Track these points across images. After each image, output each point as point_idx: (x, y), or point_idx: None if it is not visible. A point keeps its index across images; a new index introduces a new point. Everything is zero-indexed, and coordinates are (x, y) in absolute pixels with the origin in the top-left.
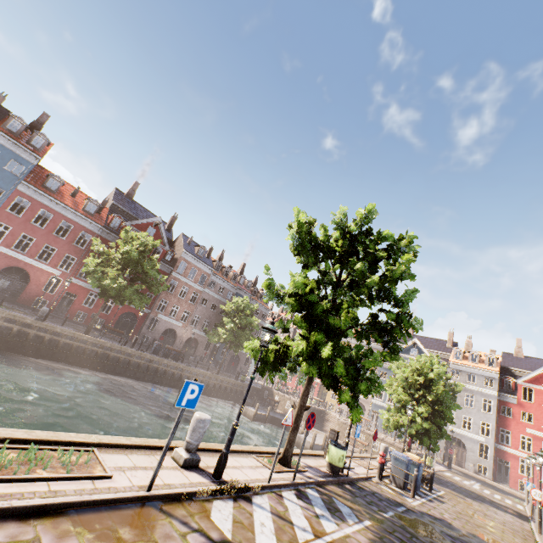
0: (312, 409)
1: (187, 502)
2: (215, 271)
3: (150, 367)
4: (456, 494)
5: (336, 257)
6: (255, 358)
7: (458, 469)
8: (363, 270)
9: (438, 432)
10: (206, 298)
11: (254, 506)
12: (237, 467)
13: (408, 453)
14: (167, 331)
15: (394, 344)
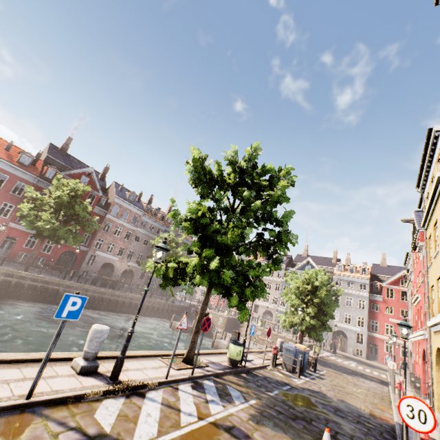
0: (230, 319)
1: (73, 404)
2: (146, 212)
3: (88, 296)
4: (336, 371)
5: (225, 186)
6: (157, 275)
7: (342, 354)
8: (248, 196)
9: (322, 326)
10: (139, 235)
11: (145, 400)
12: (139, 369)
13: (298, 344)
14: (105, 265)
15: (277, 256)
